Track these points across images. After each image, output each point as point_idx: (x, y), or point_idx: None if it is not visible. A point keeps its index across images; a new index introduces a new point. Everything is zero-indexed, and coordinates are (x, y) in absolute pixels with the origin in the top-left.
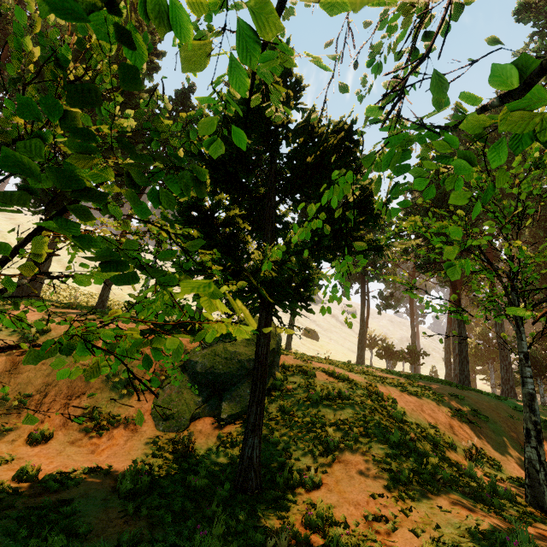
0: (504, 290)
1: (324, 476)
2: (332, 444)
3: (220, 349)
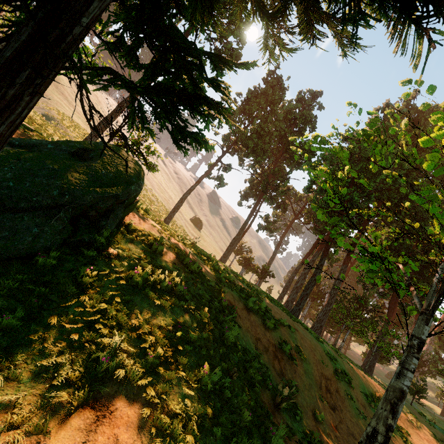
0: None
1: (28, 443)
2: (102, 368)
3: (34, 155)
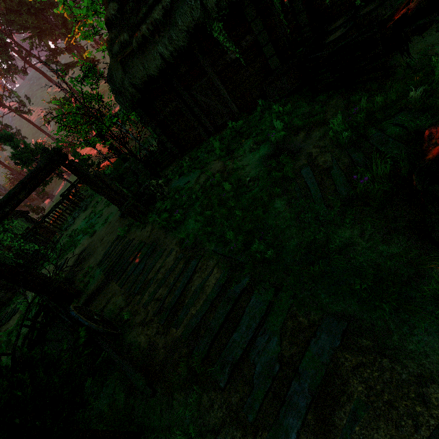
0: None
1: None
2: None
3: None
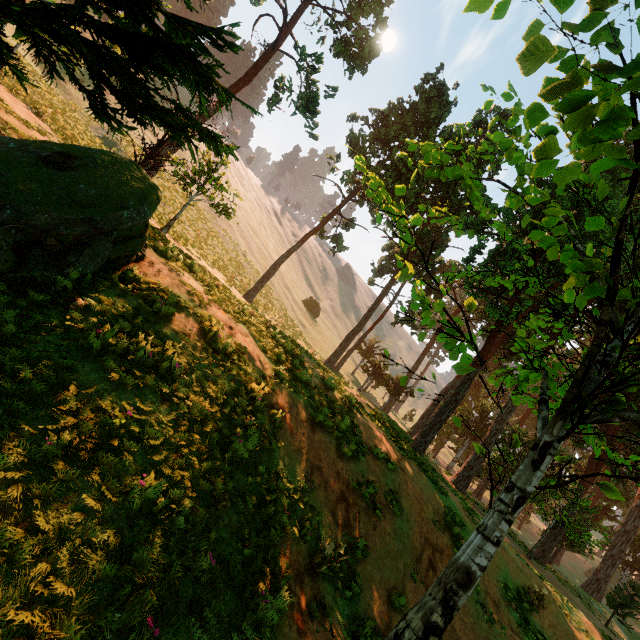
0: (593, 345)
1: None
2: None
3: None
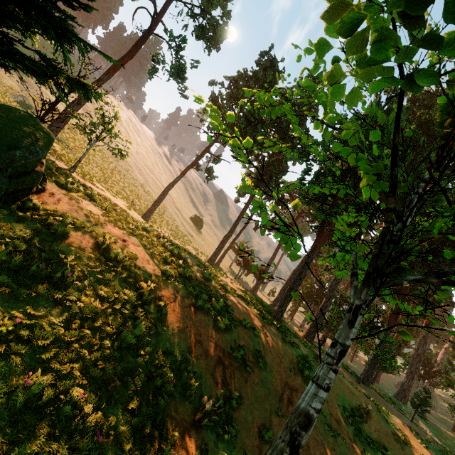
0: (383, 228)
1: None
2: None
3: None
